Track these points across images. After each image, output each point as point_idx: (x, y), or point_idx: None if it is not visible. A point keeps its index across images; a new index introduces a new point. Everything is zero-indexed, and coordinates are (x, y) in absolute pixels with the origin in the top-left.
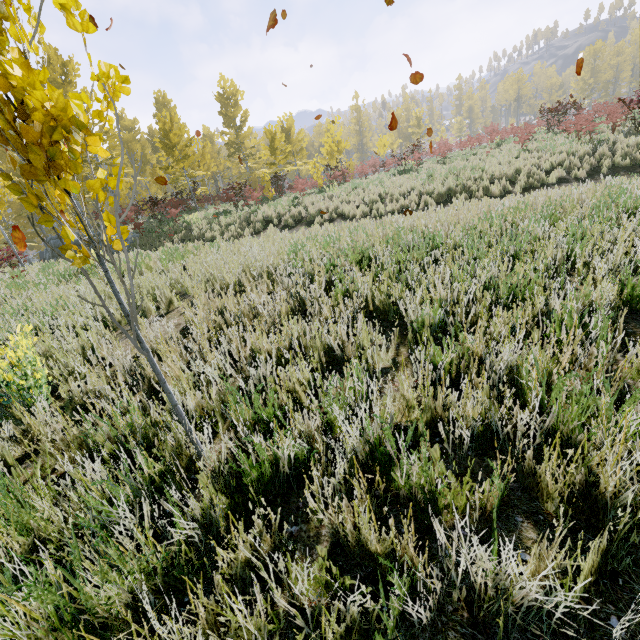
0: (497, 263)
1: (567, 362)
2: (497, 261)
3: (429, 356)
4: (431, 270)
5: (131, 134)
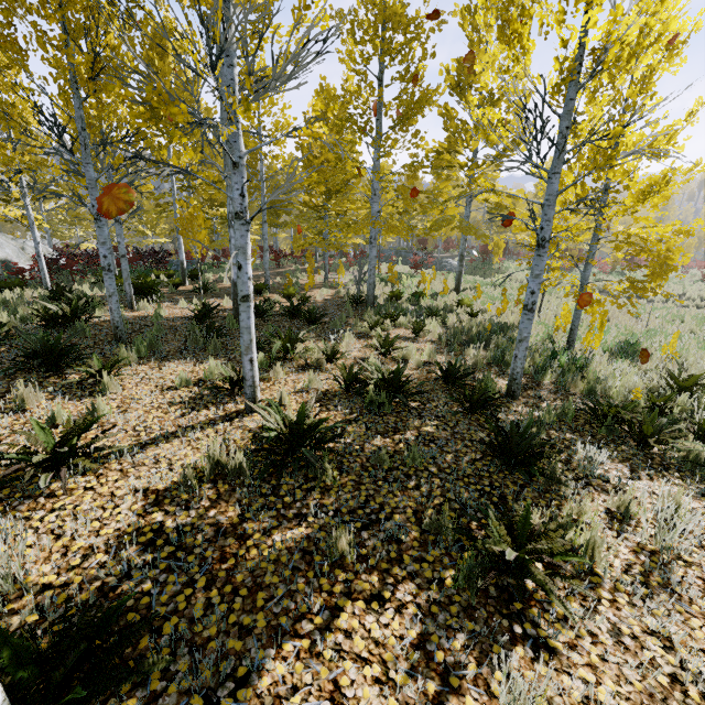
0: None
1: None
2: None
3: None
4: None
5: None
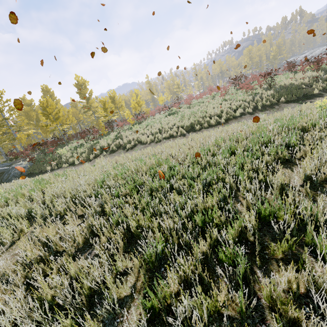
0: (197, 195)
1: (224, 298)
2: (197, 194)
3: (140, 305)
4: (164, 201)
5: (29, 107)
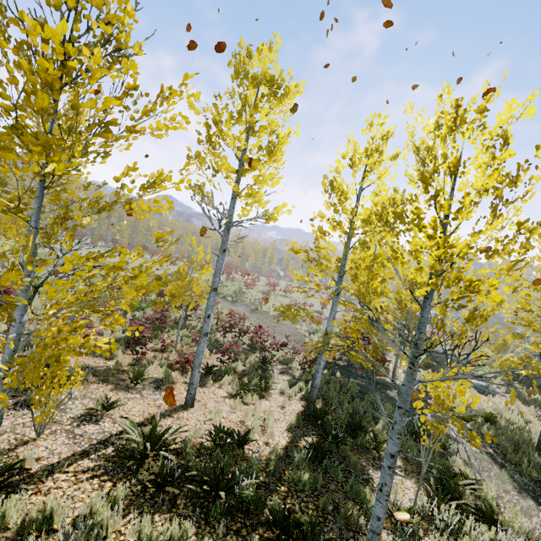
0: None
1: None
2: None
3: None
4: None
5: None
